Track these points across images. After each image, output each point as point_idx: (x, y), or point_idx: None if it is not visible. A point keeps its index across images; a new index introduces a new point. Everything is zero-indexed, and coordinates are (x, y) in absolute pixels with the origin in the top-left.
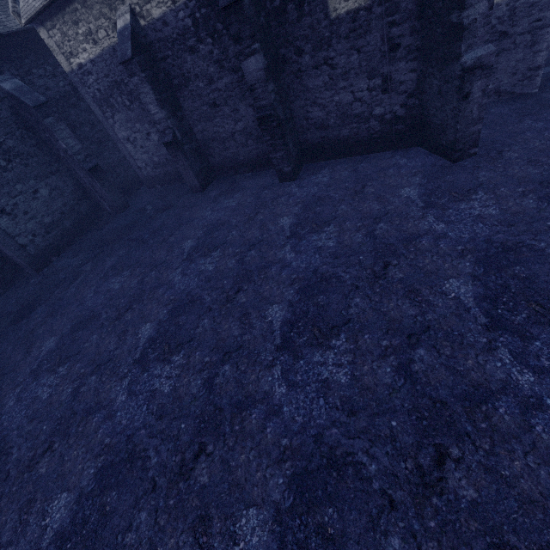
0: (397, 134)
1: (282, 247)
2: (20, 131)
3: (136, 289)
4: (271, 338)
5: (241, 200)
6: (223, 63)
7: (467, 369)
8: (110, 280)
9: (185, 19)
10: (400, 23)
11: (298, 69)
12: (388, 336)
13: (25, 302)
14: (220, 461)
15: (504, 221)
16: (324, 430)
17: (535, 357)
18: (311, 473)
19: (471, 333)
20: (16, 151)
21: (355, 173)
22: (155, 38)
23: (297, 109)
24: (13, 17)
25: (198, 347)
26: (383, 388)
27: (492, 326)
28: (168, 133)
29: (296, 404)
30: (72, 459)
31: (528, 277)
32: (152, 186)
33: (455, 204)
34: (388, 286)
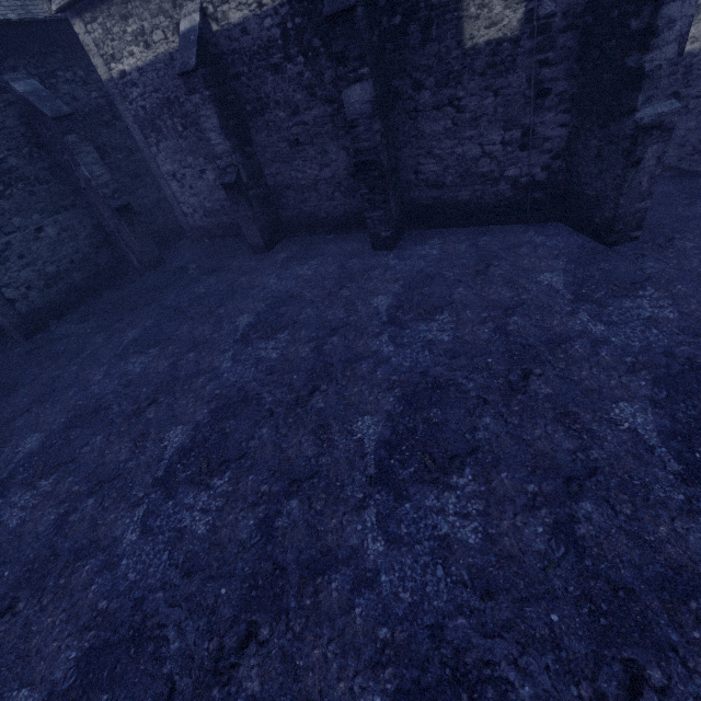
0: (533, 204)
1: (376, 335)
2: (29, 147)
3: (165, 375)
4: (362, 464)
5: (320, 269)
6: (314, 89)
7: (660, 539)
8: (129, 359)
9: (272, 28)
10: (555, 63)
11: (414, 107)
12: (536, 478)
13: (2, 379)
14: (280, 656)
15: (687, 329)
16: (445, 618)
17: None
18: (427, 692)
19: (659, 485)
20: (20, 173)
21: (475, 247)
22: (228, 48)
23: (406, 159)
24: (41, 2)
25: (253, 468)
26: (534, 559)
27: (690, 476)
28: (230, 172)
29: (401, 571)
30: (44, 631)
31: None
32: (198, 240)
33: (615, 300)
34: (531, 404)
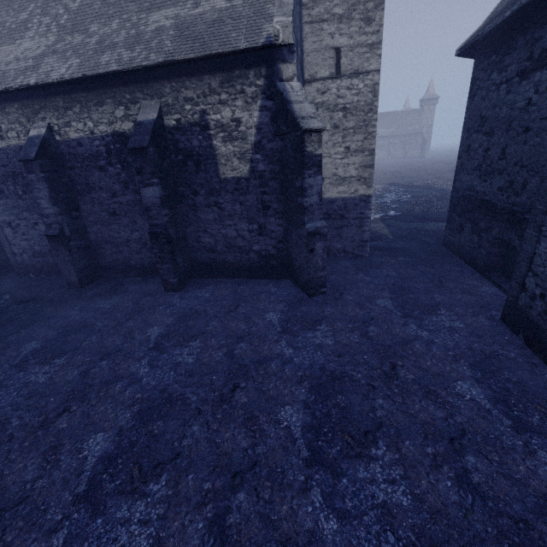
0: (271, 267)
1: (139, 359)
2: None
3: None
4: (75, 482)
5: (119, 303)
6: (128, 184)
7: (281, 517)
8: None
9: (100, 146)
10: (270, 194)
11: (194, 204)
12: (214, 475)
13: None
14: None
15: (336, 351)
16: None
17: (341, 497)
18: None
19: (292, 470)
20: None
21: (234, 293)
22: (67, 151)
23: (191, 233)
24: None
25: None
26: None
27: (312, 460)
28: (54, 227)
29: None
30: None
31: (346, 406)
32: (24, 274)
33: (304, 331)
34: (231, 412)
